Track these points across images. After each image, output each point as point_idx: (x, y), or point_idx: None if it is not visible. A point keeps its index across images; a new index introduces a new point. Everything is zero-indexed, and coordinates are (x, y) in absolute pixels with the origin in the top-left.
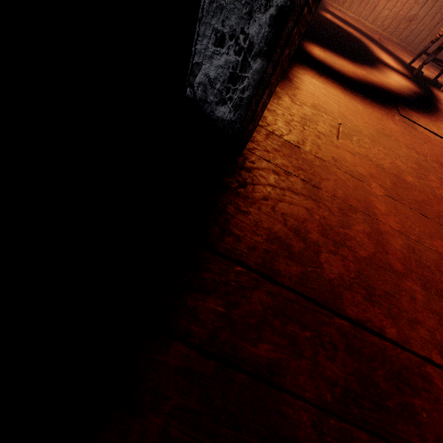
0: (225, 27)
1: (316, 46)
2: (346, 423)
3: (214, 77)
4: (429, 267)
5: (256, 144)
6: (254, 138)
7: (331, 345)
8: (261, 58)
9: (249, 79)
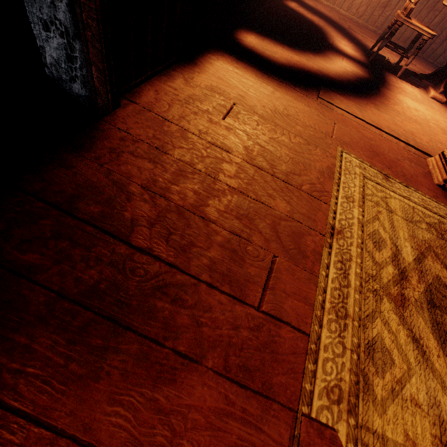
0: (44, 15)
1: (253, 34)
2: (77, 306)
3: (57, 58)
4: (251, 219)
5: (115, 117)
6: (116, 112)
7: (97, 259)
8: (78, 40)
9: (80, 58)
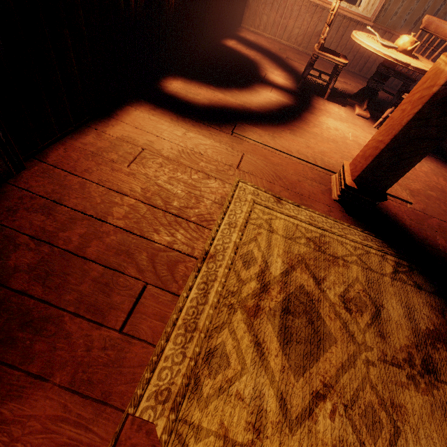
0: None
1: (180, 79)
2: None
3: None
4: (128, 254)
5: (19, 178)
6: (21, 174)
7: None
8: None
9: None
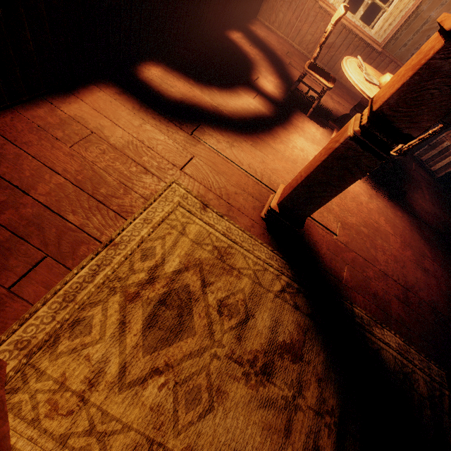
0: None
1: (161, 66)
2: None
3: None
4: (38, 227)
5: None
6: None
7: None
8: None
9: None
